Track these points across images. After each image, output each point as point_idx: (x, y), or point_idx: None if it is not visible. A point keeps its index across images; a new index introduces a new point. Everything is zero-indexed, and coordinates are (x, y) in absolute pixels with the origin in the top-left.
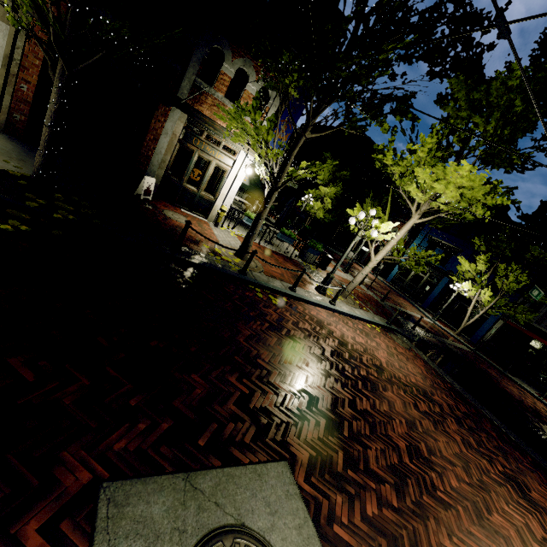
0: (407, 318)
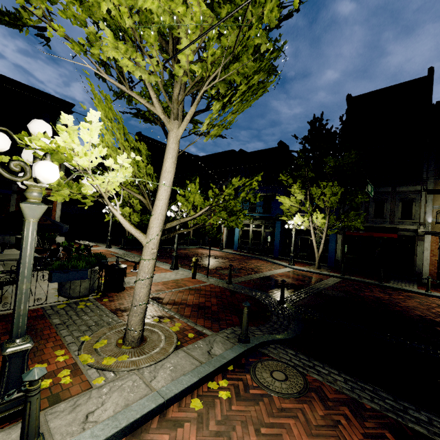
0: (268, 286)
